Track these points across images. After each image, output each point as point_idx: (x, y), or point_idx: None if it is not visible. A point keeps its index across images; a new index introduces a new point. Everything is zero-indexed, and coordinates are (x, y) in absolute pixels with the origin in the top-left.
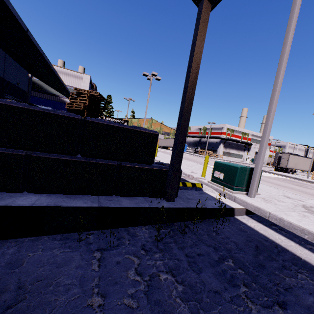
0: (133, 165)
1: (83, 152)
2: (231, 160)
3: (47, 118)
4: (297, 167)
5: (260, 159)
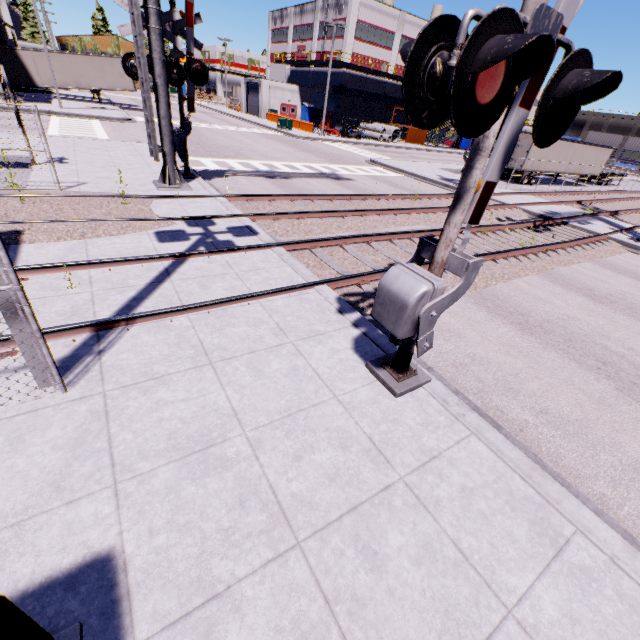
0: None
1: None
2: None
3: None
4: None
5: None
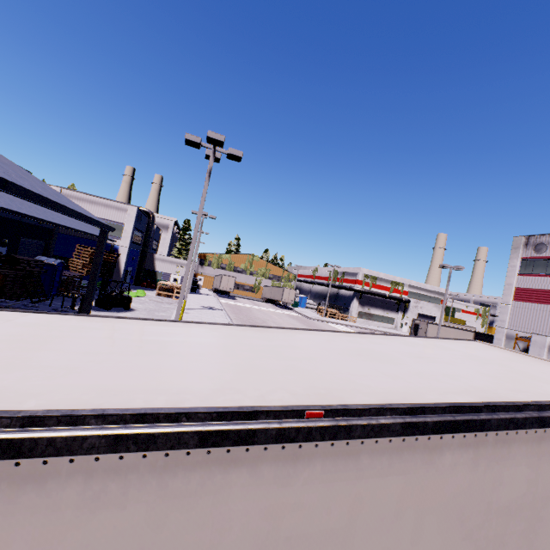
0: None
1: None
2: (372, 325)
3: None
4: None
5: None
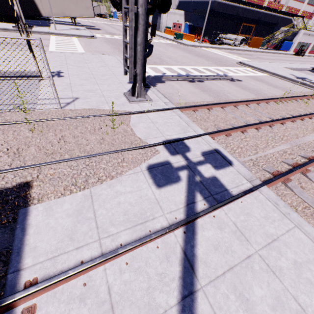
0: None
1: None
2: None
3: None
4: None
5: None
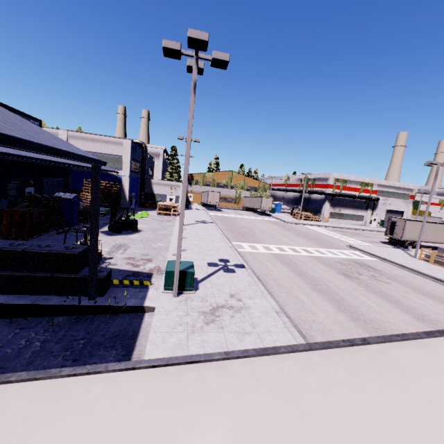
0: (62, 275)
1: (26, 270)
2: (343, 224)
3: (2, 253)
4: (422, 238)
5: (175, 265)
